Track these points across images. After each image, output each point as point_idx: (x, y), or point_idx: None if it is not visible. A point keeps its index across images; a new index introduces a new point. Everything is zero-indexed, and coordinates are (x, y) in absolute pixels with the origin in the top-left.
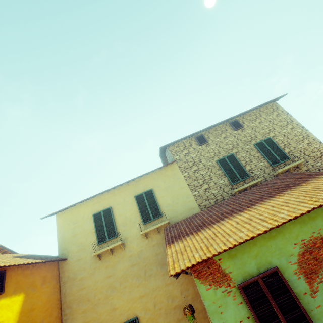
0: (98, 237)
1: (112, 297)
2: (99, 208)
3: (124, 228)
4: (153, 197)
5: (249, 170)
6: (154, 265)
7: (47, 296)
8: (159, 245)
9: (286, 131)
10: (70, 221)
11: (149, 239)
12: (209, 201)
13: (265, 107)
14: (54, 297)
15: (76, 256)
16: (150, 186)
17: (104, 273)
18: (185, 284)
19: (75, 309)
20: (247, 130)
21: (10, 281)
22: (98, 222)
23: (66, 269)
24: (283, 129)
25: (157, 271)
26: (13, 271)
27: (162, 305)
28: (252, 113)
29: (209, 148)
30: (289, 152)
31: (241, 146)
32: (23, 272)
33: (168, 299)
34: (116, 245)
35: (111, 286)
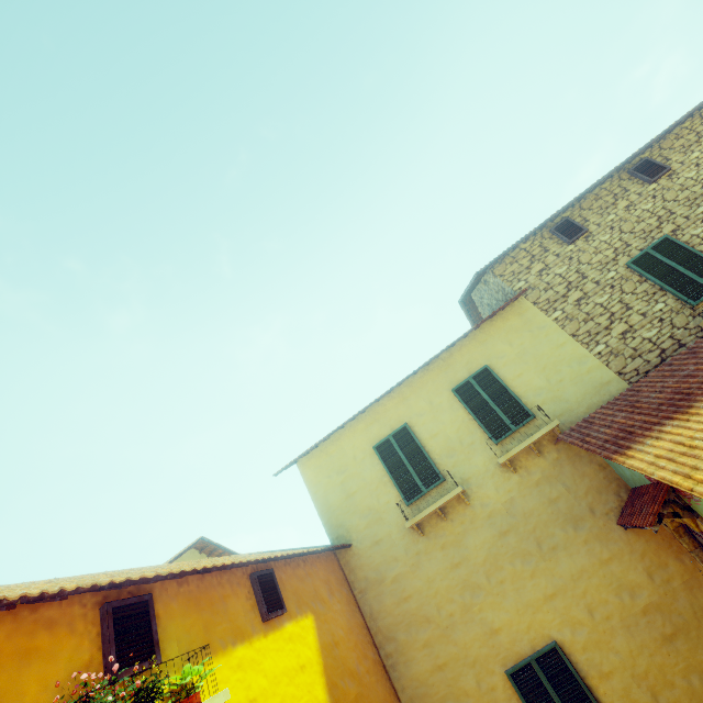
0: (402, 489)
1: (478, 607)
2: (381, 431)
3: (454, 461)
4: (497, 382)
5: None
6: (555, 525)
7: (345, 619)
8: (550, 480)
9: None
10: (330, 470)
11: (520, 473)
12: (642, 357)
13: None
14: (355, 621)
15: (369, 536)
16: (479, 361)
17: (441, 560)
18: (653, 554)
19: (406, 641)
20: (683, 173)
21: (284, 590)
22: (391, 459)
23: (356, 565)
24: None
25: (567, 538)
26: (282, 572)
27: (610, 609)
28: (681, 131)
29: (594, 242)
30: None
31: (683, 212)
32: (295, 573)
33: (619, 594)
34: (452, 495)
35: (469, 585)
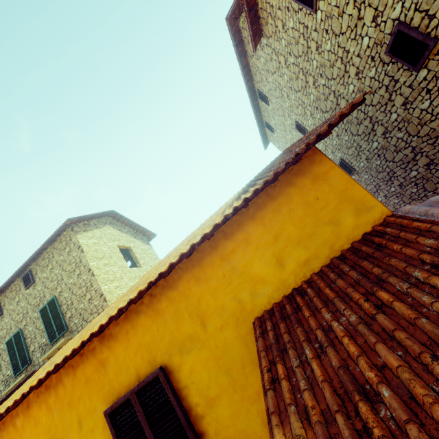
0: None
1: None
2: None
3: None
4: None
5: (32, 353)
6: None
7: None
8: None
9: (72, 282)
10: None
11: None
12: None
13: (59, 239)
14: None
15: None
16: None
17: None
18: None
19: None
20: (38, 286)
21: None
22: None
23: None
24: (71, 278)
25: None
26: None
27: None
28: (45, 255)
29: (3, 322)
30: (70, 317)
31: (30, 314)
32: None
33: None
34: None
35: None
